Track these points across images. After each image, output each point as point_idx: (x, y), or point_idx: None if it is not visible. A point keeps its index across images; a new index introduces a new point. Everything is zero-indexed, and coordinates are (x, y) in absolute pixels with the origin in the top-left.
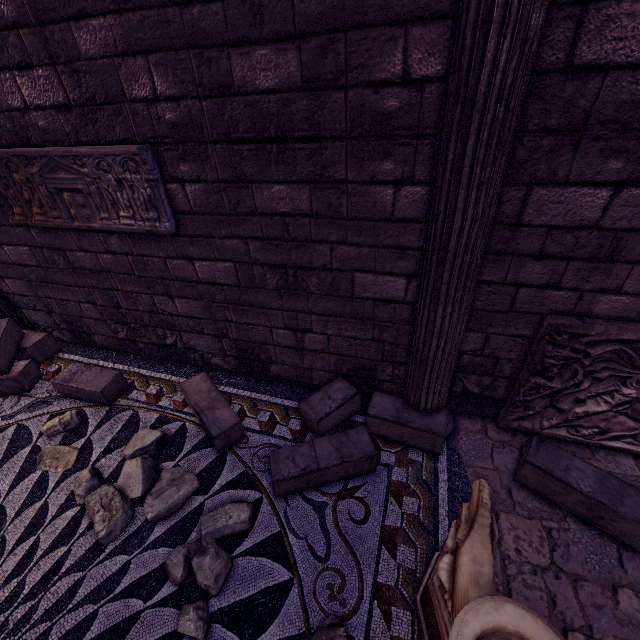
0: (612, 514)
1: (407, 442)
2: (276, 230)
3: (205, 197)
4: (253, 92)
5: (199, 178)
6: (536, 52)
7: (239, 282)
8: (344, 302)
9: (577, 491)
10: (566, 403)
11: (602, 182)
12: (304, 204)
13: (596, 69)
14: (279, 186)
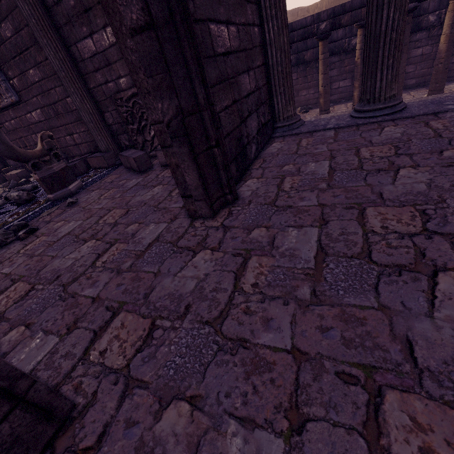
0: (128, 159)
1: (101, 166)
2: (40, 89)
3: (20, 83)
4: (8, 39)
5: (15, 76)
6: (47, 1)
7: (46, 118)
8: (72, 114)
9: (124, 156)
10: (149, 137)
11: (87, 36)
12: (40, 75)
13: (60, 1)
14: (31, 70)
